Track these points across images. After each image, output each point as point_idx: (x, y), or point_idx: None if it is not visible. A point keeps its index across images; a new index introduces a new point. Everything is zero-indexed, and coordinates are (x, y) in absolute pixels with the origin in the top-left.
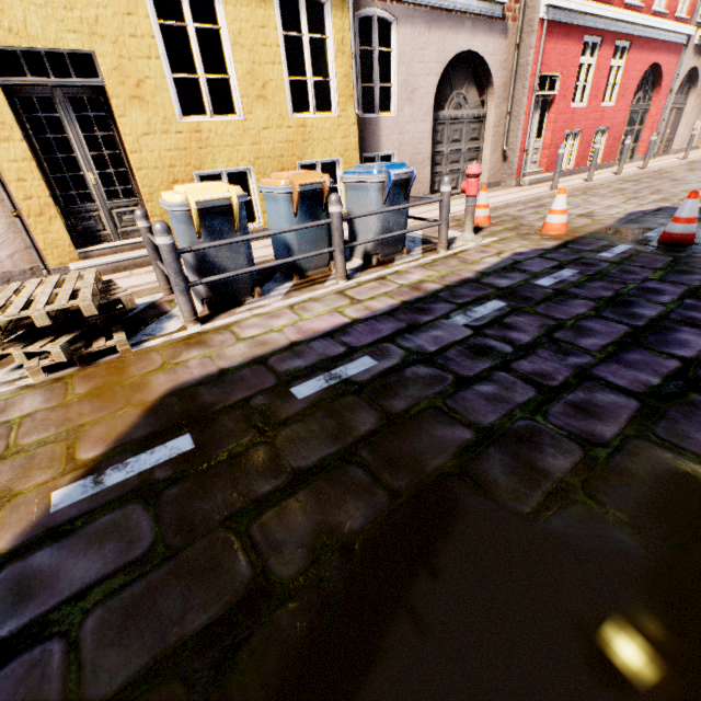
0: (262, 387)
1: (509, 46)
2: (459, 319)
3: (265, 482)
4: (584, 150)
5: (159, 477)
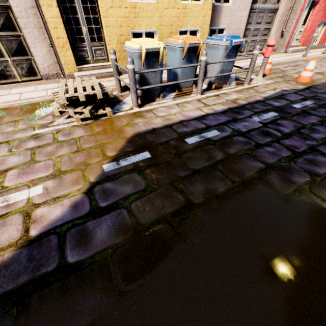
0: (172, 137)
1: None
2: (256, 118)
3: (182, 172)
4: None
5: (141, 165)
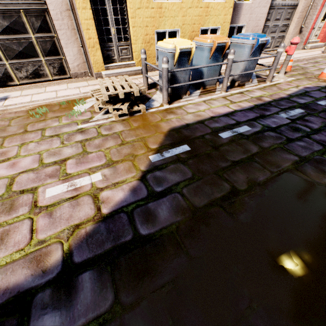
0: (206, 132)
1: None
2: (283, 115)
3: (222, 163)
4: None
5: (183, 156)
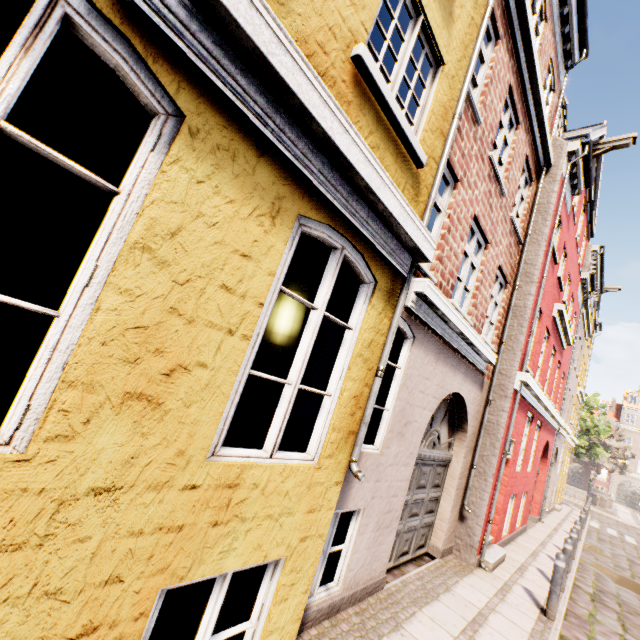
0: None
1: (482, 398)
2: None
3: None
4: (515, 513)
5: None
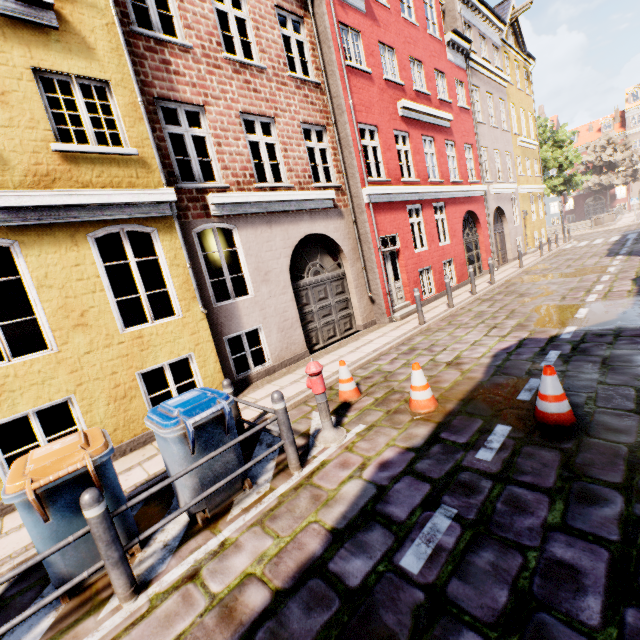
0: None
1: (348, 223)
2: None
3: None
4: (439, 278)
5: None
